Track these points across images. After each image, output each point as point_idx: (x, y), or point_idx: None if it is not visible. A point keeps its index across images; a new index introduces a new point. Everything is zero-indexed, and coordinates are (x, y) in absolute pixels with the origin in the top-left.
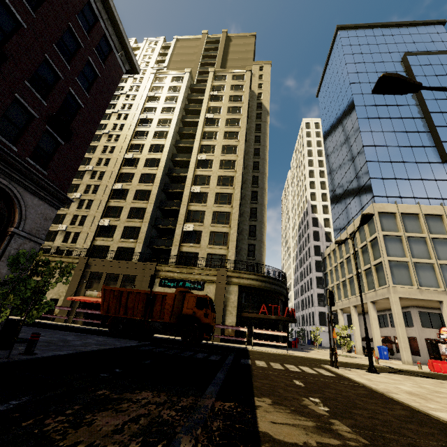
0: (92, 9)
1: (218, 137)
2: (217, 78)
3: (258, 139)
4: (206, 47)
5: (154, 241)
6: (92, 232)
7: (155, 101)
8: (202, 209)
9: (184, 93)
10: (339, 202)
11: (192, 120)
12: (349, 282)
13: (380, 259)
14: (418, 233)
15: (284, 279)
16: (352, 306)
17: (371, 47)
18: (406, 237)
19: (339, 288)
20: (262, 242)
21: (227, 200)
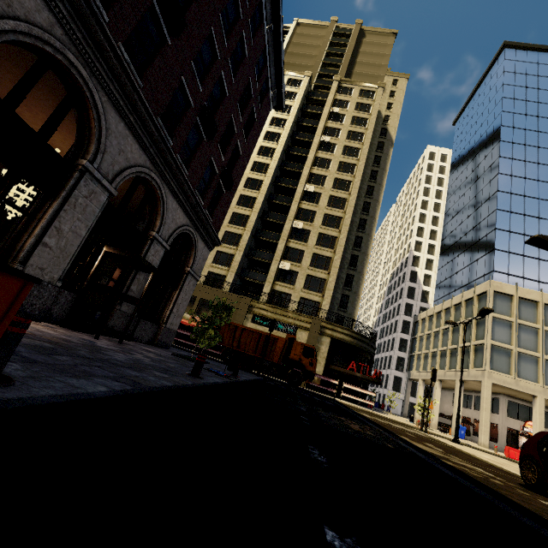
0: (264, 54)
1: (332, 168)
2: (341, 90)
3: (375, 174)
4: (332, 40)
5: (246, 272)
6: None
7: None
8: (301, 248)
9: (299, 103)
10: (450, 264)
11: (303, 139)
12: (440, 355)
13: (482, 341)
14: (531, 322)
15: (375, 340)
16: (437, 380)
17: (541, 81)
18: (517, 323)
19: (427, 357)
20: (357, 294)
21: (330, 244)
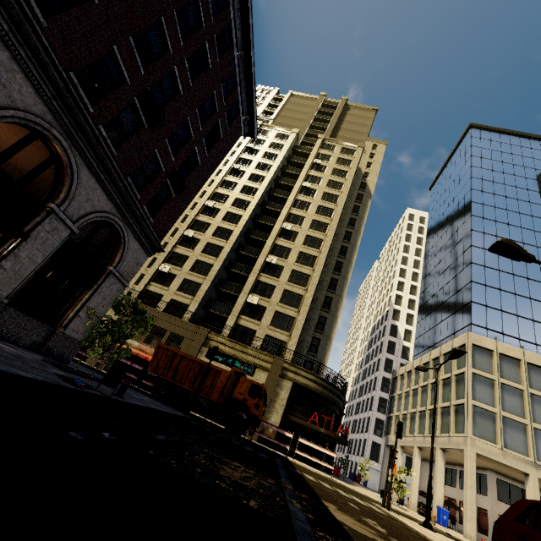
0: (235, 78)
1: (310, 210)
2: (325, 146)
3: (353, 222)
4: (321, 109)
5: (211, 303)
6: (149, 275)
7: (252, 154)
8: (273, 283)
9: (285, 153)
10: (429, 317)
11: (286, 183)
12: (419, 416)
13: (463, 400)
14: (515, 383)
15: (345, 390)
16: (416, 447)
17: (504, 156)
18: (499, 382)
19: (406, 419)
20: (329, 338)
21: (302, 281)
